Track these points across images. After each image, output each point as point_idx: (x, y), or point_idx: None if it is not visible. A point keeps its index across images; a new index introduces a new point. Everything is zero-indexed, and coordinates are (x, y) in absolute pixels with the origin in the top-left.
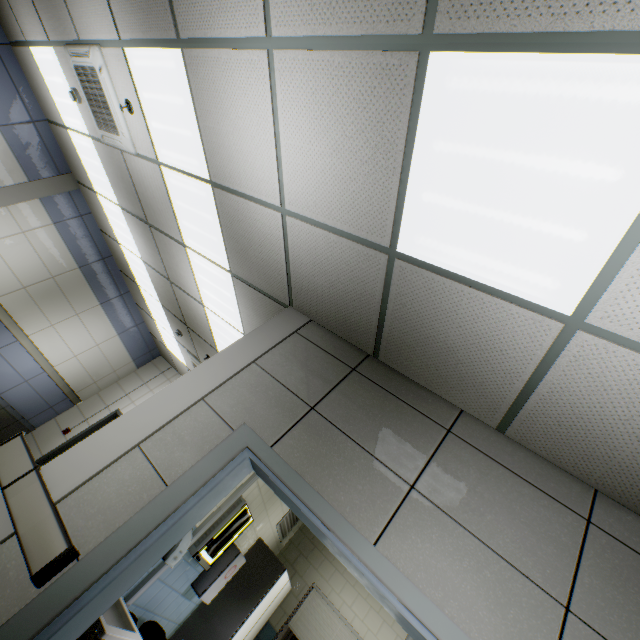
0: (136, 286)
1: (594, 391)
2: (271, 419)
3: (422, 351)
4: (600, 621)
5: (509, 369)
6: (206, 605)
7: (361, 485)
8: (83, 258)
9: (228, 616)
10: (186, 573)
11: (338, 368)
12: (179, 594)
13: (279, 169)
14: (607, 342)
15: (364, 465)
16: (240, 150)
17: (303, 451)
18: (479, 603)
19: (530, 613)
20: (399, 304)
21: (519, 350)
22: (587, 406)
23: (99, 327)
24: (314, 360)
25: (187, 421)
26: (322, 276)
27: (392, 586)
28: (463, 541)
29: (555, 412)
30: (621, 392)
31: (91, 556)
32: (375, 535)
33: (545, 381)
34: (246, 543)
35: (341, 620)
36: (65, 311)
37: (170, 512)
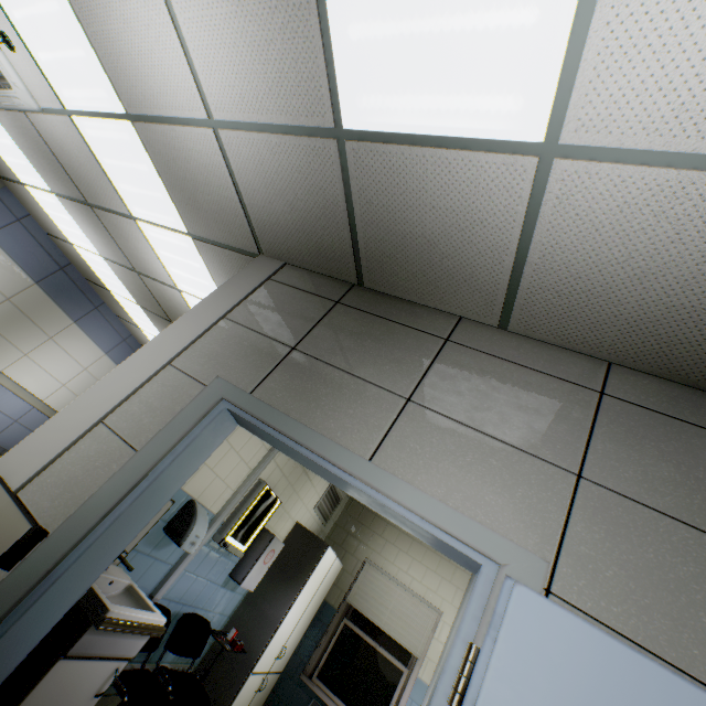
0: (108, 293)
1: (586, 237)
2: (248, 368)
3: (404, 257)
4: (614, 480)
5: (495, 244)
6: (253, 594)
7: (352, 409)
8: (37, 271)
9: (277, 599)
10: (219, 564)
11: (320, 305)
12: (218, 586)
13: (190, 64)
14: (588, 163)
15: (354, 390)
16: (141, 53)
17: (286, 391)
18: (485, 490)
19: (540, 488)
20: (365, 204)
21: (500, 214)
22: (582, 260)
23: (81, 349)
24: (292, 302)
25: (154, 388)
26: (279, 199)
27: (390, 492)
28: (466, 438)
29: (552, 281)
30: (614, 226)
31: (60, 531)
32: (370, 452)
33: (534, 245)
34: (283, 529)
35: (399, 586)
36: (35, 336)
37: (143, 475)
